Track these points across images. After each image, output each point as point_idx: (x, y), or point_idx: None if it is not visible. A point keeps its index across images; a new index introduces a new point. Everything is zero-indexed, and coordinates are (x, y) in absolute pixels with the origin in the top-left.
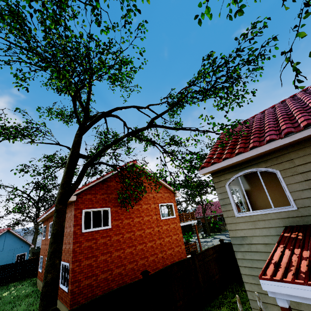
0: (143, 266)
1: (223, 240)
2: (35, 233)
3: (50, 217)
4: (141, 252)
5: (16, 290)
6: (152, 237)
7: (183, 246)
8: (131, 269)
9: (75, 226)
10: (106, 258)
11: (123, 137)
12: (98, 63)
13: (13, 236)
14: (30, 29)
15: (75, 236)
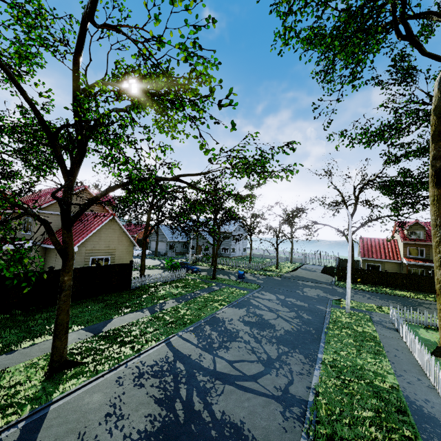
0: None
1: None
2: None
3: None
4: None
5: None
6: None
7: None
8: None
9: None
10: None
11: None
12: None
13: None
14: None
15: None
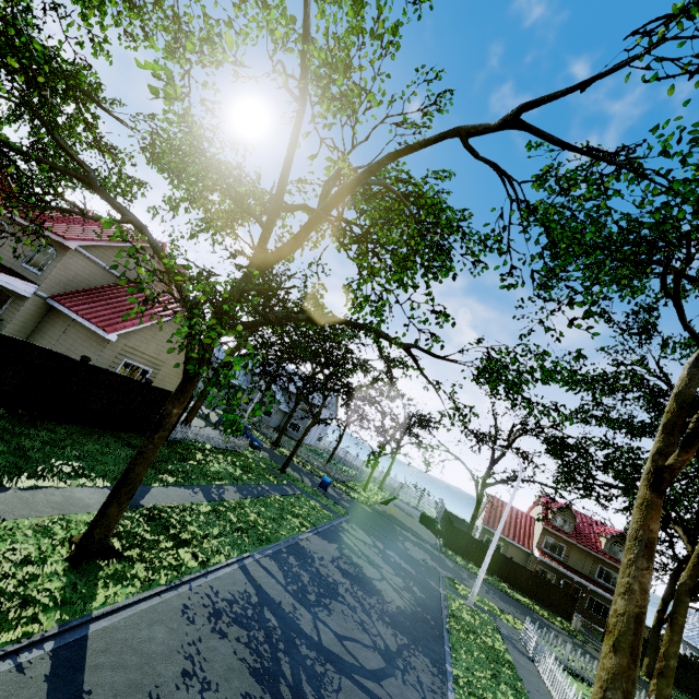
0: None
1: None
2: None
3: None
4: None
5: None
6: None
7: None
8: None
9: None
10: None
11: None
12: None
13: None
14: None
15: None
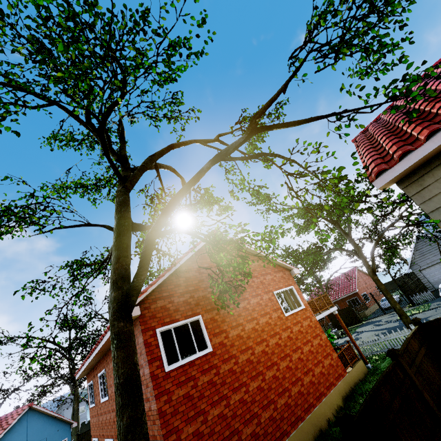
0: (286, 408)
1: (420, 320)
2: (74, 402)
3: (97, 364)
4: (274, 383)
5: None
6: (282, 350)
7: (334, 353)
8: (270, 420)
9: (150, 364)
10: (221, 412)
11: (207, 166)
12: (131, 57)
13: (40, 415)
14: (1, 10)
15: (156, 383)
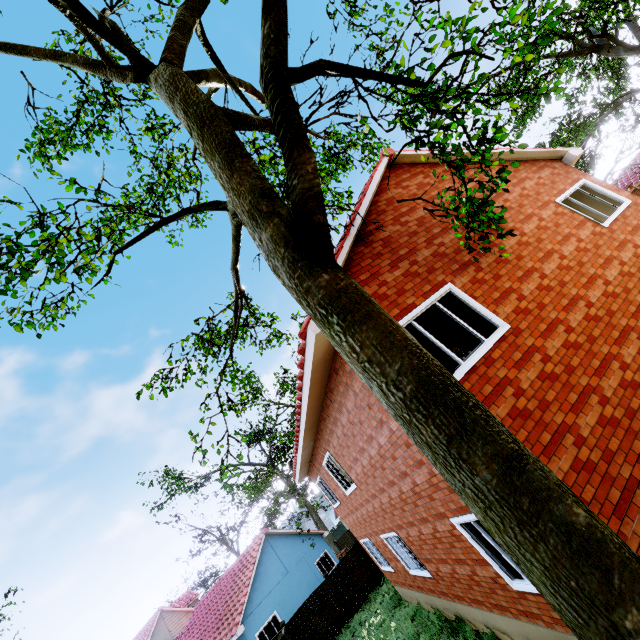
0: None
1: None
2: (310, 513)
3: (314, 453)
4: None
5: (375, 634)
6: None
7: None
8: None
9: None
10: (599, 416)
11: None
12: None
13: (282, 538)
14: None
15: None
